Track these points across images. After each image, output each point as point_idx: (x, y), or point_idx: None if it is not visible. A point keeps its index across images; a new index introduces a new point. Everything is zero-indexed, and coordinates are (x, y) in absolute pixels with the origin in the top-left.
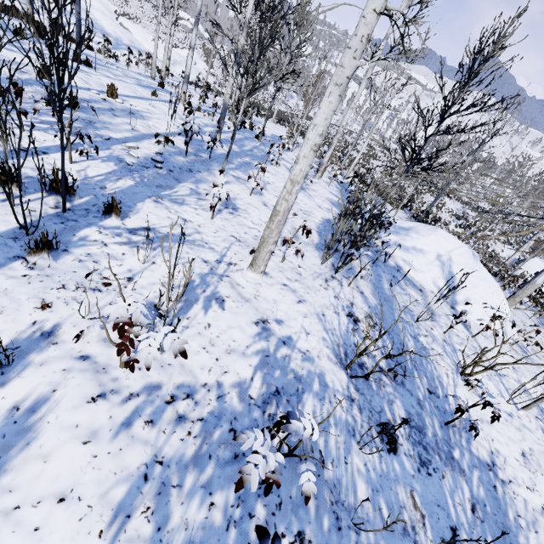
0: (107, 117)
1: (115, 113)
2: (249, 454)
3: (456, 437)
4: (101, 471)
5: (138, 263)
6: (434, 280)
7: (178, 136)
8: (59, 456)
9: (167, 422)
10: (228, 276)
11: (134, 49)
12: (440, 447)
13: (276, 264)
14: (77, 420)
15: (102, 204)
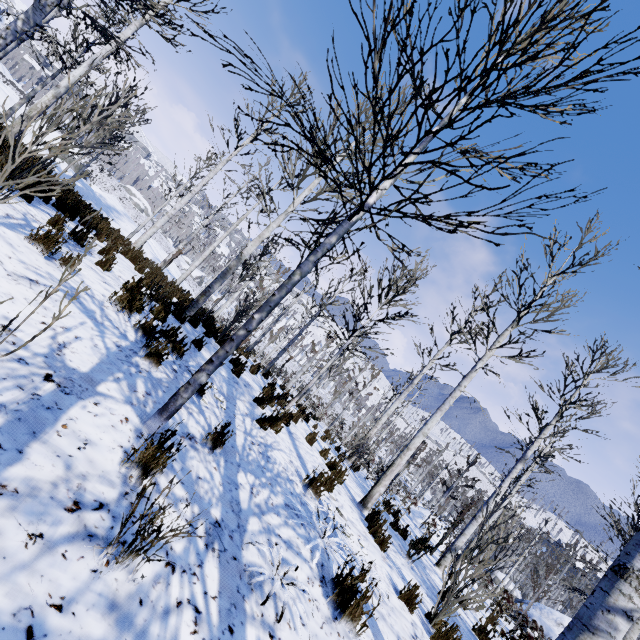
0: None
1: None
2: None
3: None
4: None
5: None
6: None
7: None
8: None
9: None
10: None
11: None
12: None
13: None
14: None
15: None
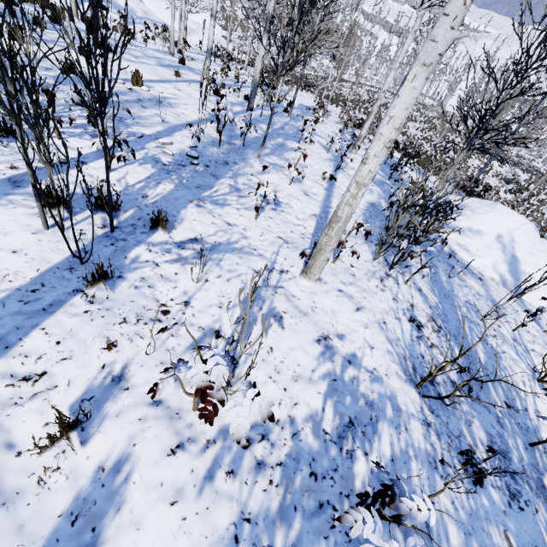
0: (136, 110)
1: (143, 104)
2: (333, 501)
3: (543, 460)
4: (192, 535)
5: (192, 282)
6: (495, 266)
7: (208, 122)
8: (150, 522)
9: (248, 471)
10: (281, 287)
11: (148, 22)
12: (528, 474)
13: (328, 266)
14: (161, 477)
15: (147, 216)
